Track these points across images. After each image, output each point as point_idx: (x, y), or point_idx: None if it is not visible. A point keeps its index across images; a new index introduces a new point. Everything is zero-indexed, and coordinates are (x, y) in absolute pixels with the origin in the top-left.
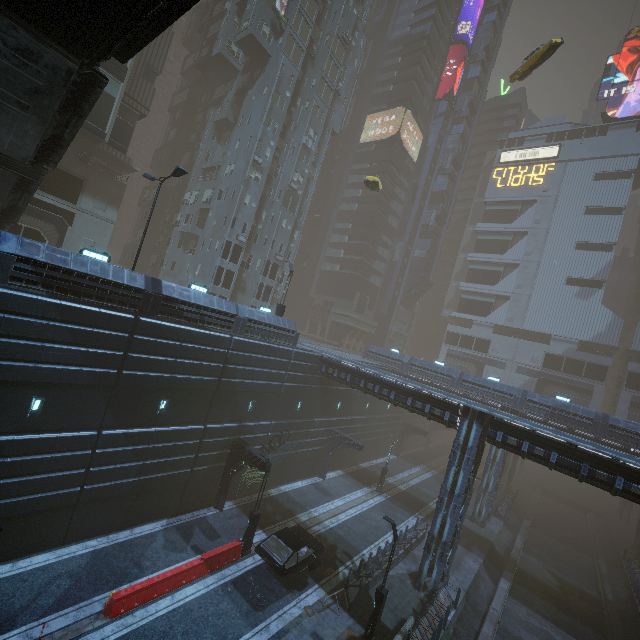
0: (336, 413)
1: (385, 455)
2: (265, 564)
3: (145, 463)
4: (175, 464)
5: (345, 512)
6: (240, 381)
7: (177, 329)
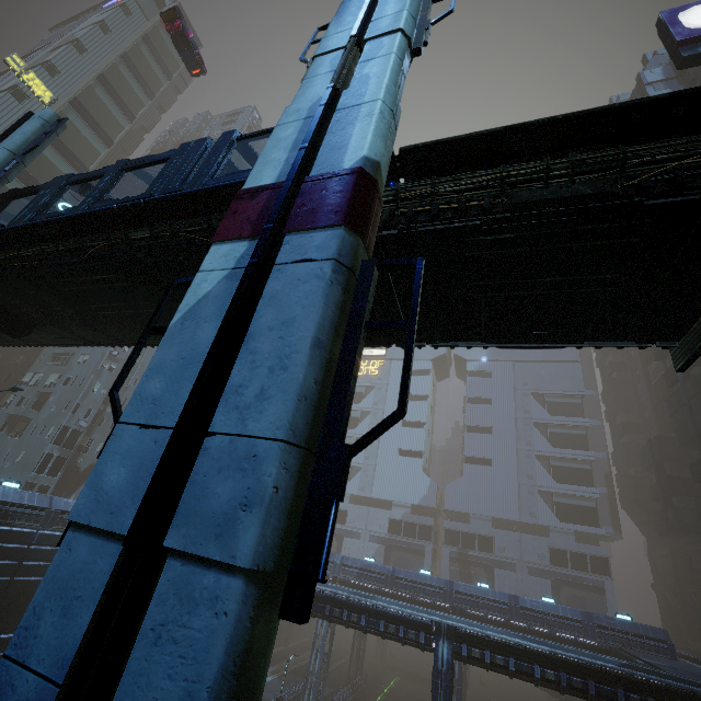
0: None
1: None
2: None
3: None
4: None
5: None
6: (37, 579)
7: None
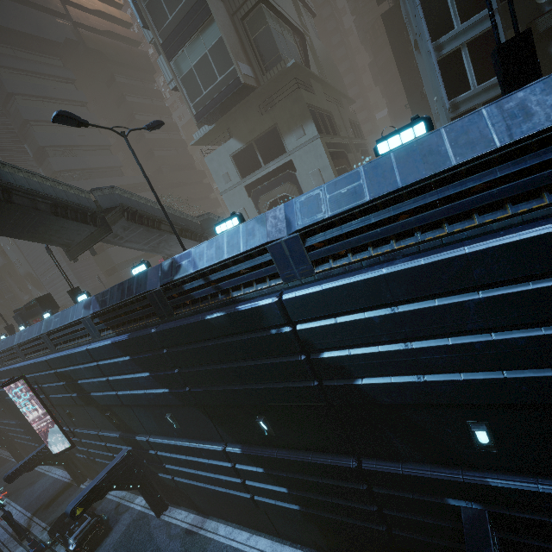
0: None
1: None
2: None
3: (295, 493)
4: (344, 509)
5: None
6: (375, 382)
7: (191, 326)
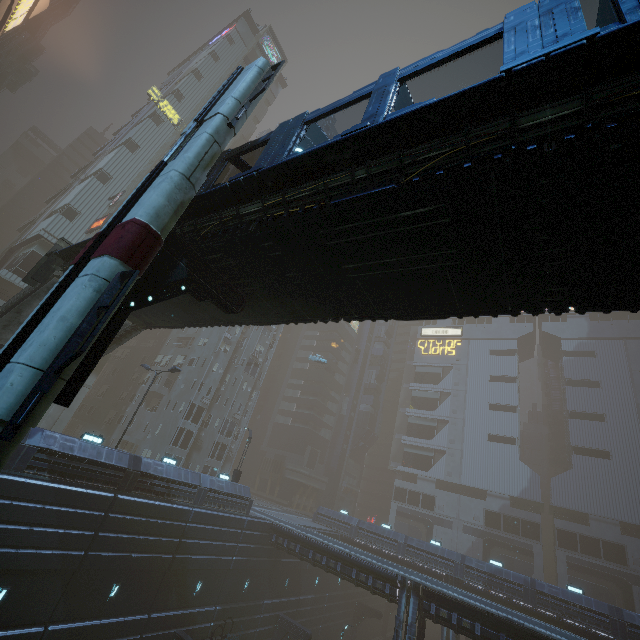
0: (284, 592)
1: None
2: None
3: None
4: None
5: None
6: (192, 557)
7: (147, 504)
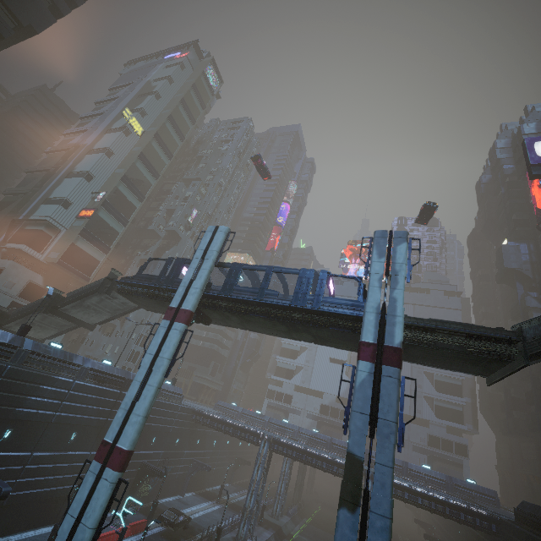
0: (196, 447)
1: (222, 483)
2: (158, 533)
3: None
4: None
5: (198, 513)
6: (153, 424)
7: None
